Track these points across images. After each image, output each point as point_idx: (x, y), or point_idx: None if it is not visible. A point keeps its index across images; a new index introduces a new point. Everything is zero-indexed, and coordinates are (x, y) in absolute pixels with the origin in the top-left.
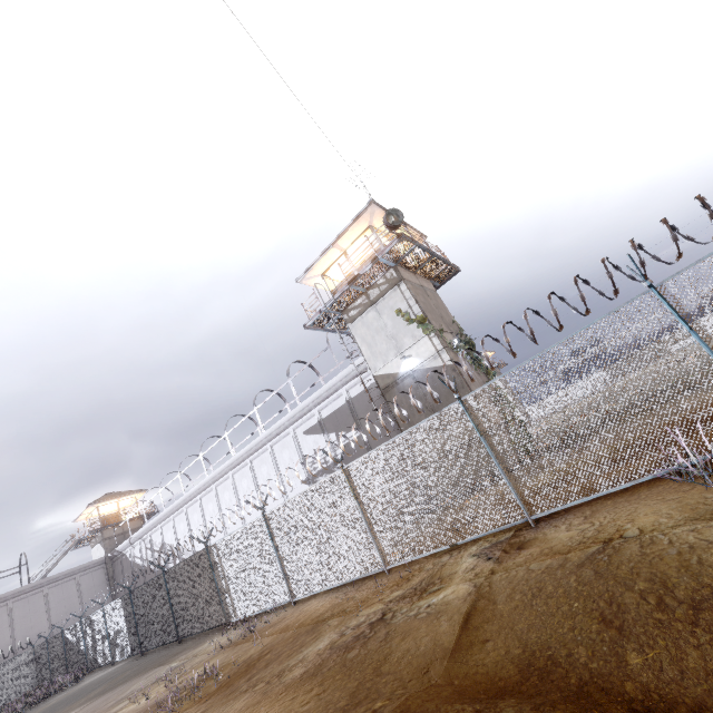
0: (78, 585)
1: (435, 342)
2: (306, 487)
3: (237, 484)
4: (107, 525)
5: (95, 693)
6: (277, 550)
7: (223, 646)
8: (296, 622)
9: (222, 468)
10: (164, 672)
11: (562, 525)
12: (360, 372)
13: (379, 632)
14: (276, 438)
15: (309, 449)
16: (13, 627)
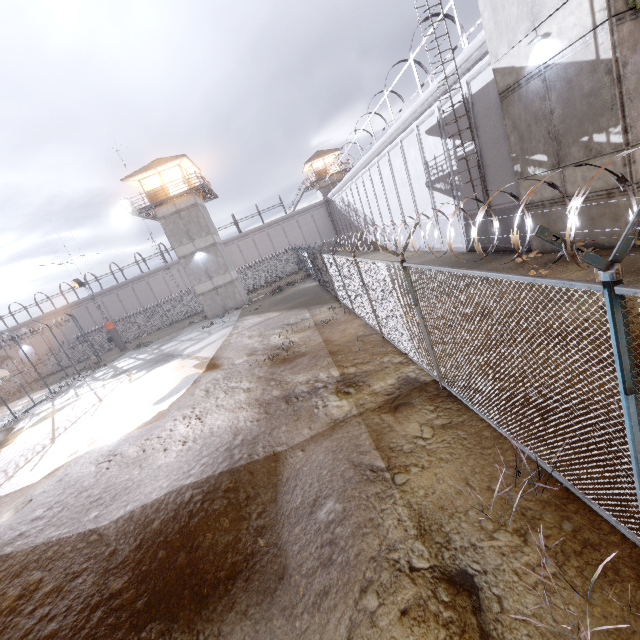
0: (312, 217)
1: (595, 5)
2: (427, 190)
3: (381, 171)
4: (319, 179)
5: (292, 304)
6: (343, 282)
7: (316, 323)
8: (333, 338)
9: (369, 155)
10: (301, 318)
11: (438, 411)
12: (484, 54)
13: (303, 401)
14: (404, 133)
15: (429, 152)
16: (287, 236)
